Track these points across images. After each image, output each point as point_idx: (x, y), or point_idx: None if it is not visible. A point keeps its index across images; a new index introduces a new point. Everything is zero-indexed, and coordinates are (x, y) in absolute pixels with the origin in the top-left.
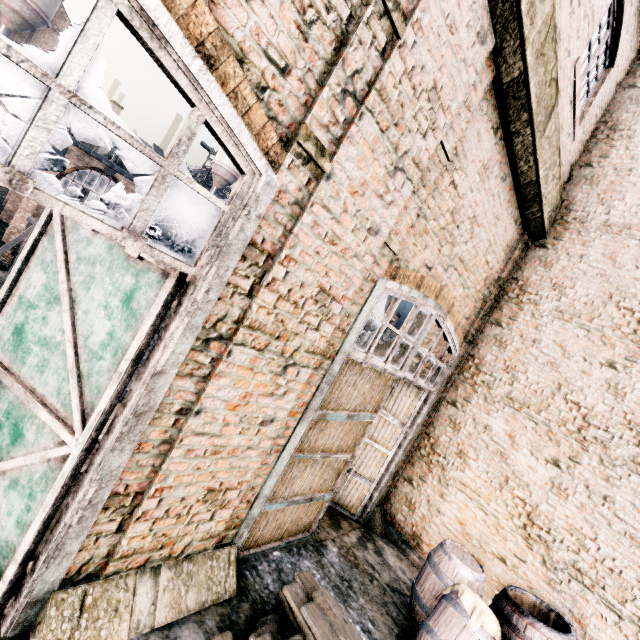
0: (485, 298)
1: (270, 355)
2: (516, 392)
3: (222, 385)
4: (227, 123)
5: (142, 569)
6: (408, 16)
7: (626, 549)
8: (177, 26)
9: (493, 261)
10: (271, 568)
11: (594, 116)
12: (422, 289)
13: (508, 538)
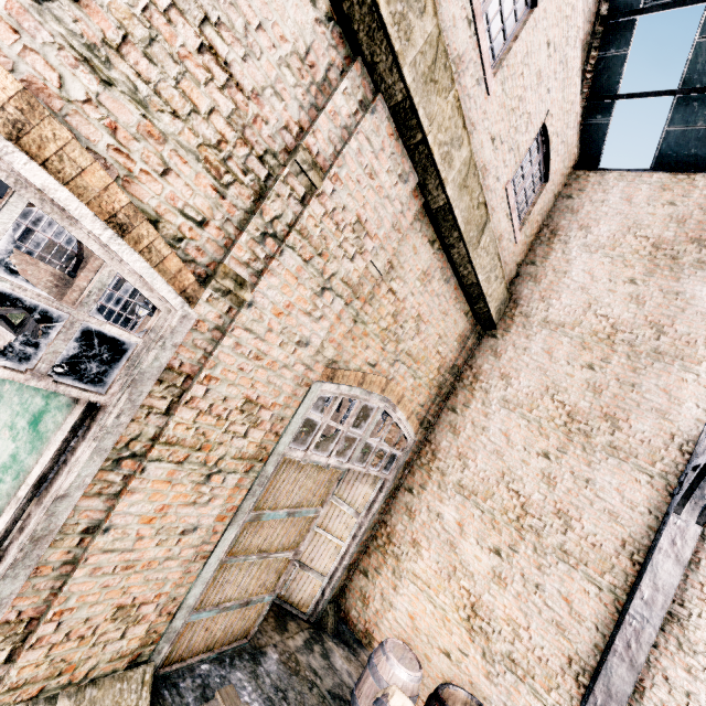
0: (441, 385)
1: (191, 466)
2: (466, 479)
3: (135, 500)
4: (140, 274)
5: (35, 700)
6: (326, 170)
7: (553, 637)
8: (88, 208)
9: (446, 351)
10: (195, 684)
11: (535, 222)
12: (365, 385)
13: (454, 631)
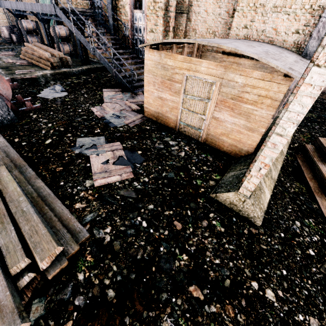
0: None
1: None
2: None
3: None
4: None
5: None
6: None
7: None
8: None
9: None
10: None
11: None
12: None
13: None
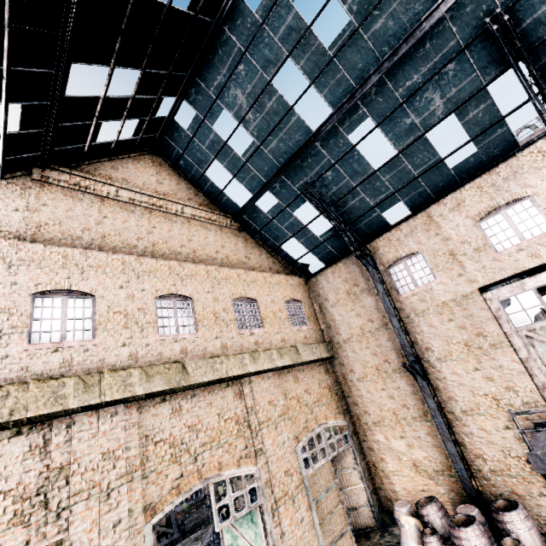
0: (336, 393)
1: (287, 501)
2: (374, 419)
3: (284, 521)
4: (247, 470)
5: None
6: (254, 404)
7: (436, 451)
8: (235, 469)
9: (325, 383)
10: None
11: (311, 313)
12: (310, 429)
13: (417, 480)
